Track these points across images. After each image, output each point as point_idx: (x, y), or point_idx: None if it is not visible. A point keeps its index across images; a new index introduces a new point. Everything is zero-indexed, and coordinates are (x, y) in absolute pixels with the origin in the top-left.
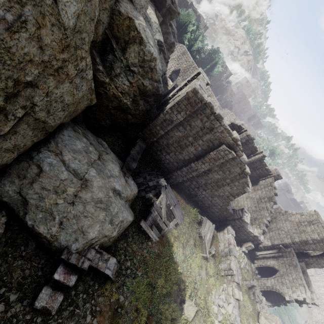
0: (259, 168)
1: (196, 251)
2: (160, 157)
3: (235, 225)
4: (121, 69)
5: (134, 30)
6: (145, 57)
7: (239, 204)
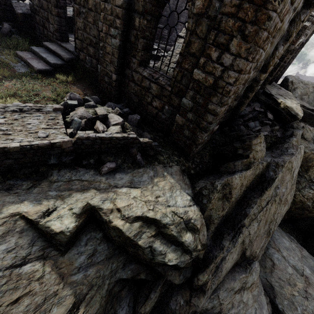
0: None
1: None
2: None
3: None
4: (305, 182)
5: None
6: None
7: None
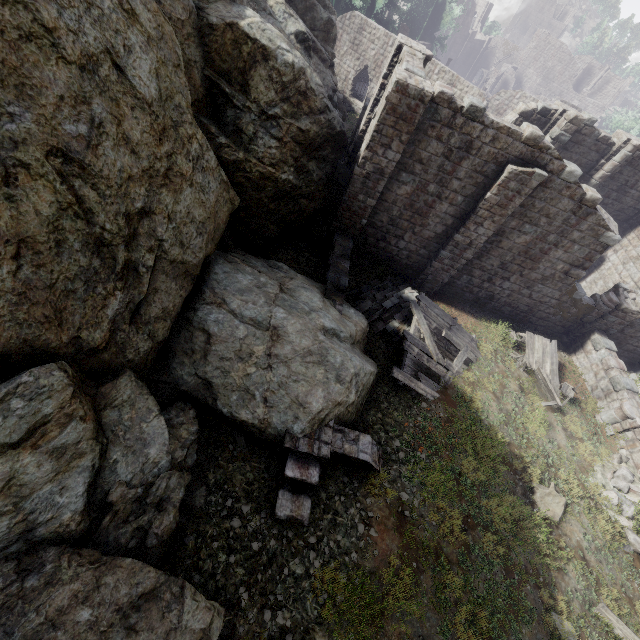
0: (635, 183)
1: (529, 401)
2: (389, 252)
3: (610, 328)
4: (254, 123)
5: (245, 41)
6: (284, 79)
7: (610, 283)
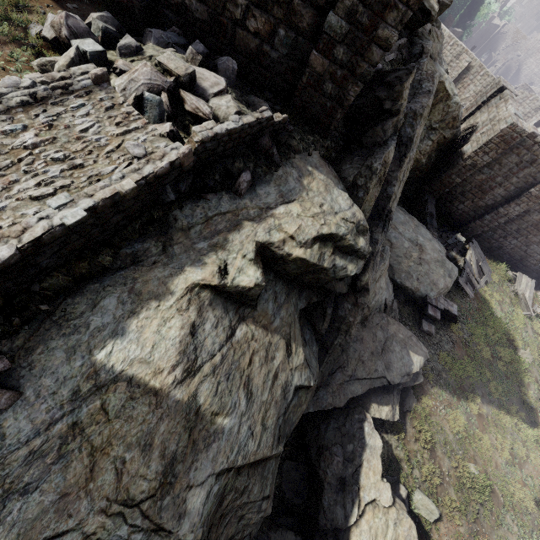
0: None
1: (516, 310)
2: (449, 209)
3: None
4: (424, 131)
5: (443, 91)
6: (449, 110)
7: None
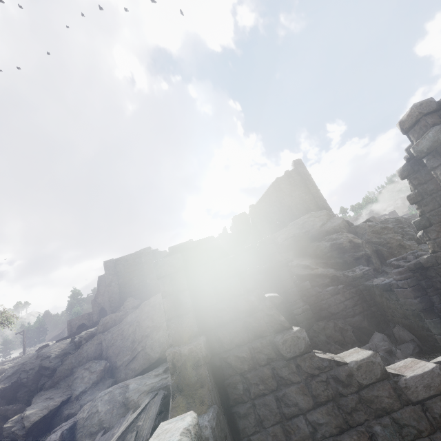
0: None
1: None
2: None
3: None
4: None
5: None
6: None
7: None
